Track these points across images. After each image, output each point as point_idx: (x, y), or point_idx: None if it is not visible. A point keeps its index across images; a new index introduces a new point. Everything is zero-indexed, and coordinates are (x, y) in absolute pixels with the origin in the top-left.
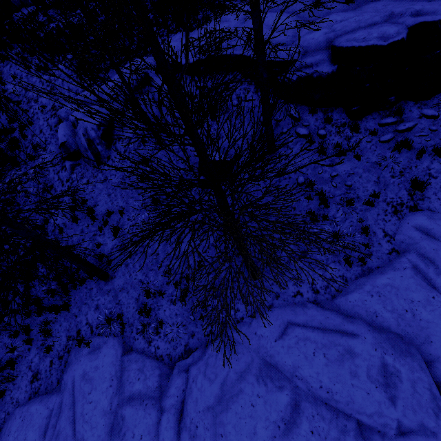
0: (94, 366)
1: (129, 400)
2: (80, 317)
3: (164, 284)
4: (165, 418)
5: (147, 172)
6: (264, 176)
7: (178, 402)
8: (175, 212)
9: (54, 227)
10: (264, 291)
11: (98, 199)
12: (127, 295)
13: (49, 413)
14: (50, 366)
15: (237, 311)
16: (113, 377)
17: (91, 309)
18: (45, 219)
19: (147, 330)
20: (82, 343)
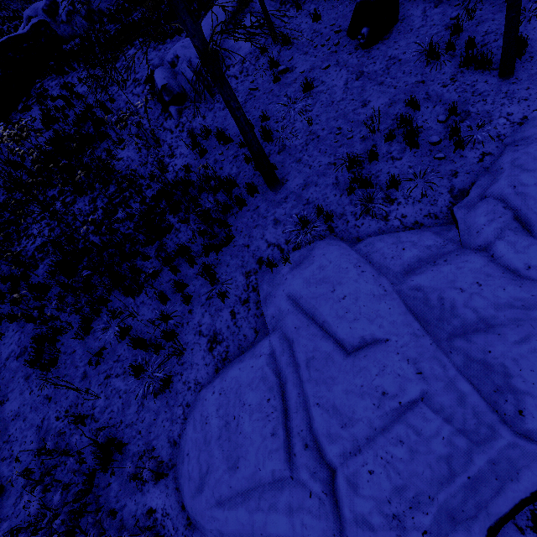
0: (315, 269)
1: (406, 274)
2: (255, 243)
3: (368, 149)
4: (503, 245)
5: (280, 73)
6: (445, 0)
7: (507, 222)
8: (340, 84)
9: (175, 173)
10: (536, 79)
11: (224, 125)
12: (316, 188)
13: (267, 358)
14: (232, 318)
15: (509, 116)
16: (358, 265)
17: (267, 227)
18: (161, 168)
19: (374, 203)
20: (272, 269)
